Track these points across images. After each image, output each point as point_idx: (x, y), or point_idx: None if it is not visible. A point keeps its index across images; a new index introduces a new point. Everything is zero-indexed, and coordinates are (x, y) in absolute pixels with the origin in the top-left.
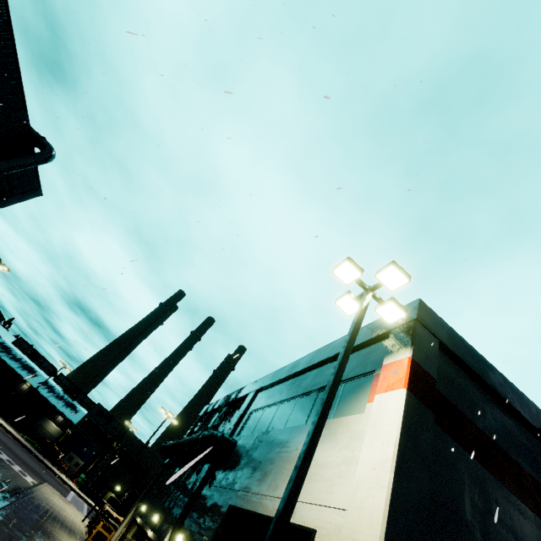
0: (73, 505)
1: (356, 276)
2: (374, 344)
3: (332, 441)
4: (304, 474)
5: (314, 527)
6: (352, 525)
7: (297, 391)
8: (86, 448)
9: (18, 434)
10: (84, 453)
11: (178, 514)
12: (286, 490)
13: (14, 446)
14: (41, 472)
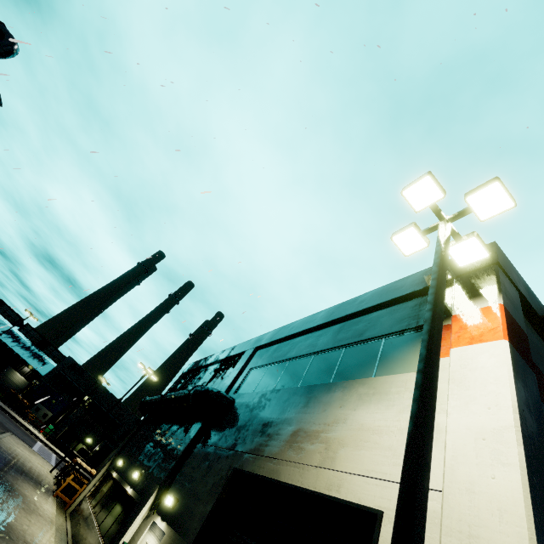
0: (39, 455)
1: (434, 199)
2: (424, 295)
3: (383, 402)
4: (430, 445)
5: (376, 507)
6: (462, 514)
7: (313, 348)
8: (55, 400)
9: None
10: (53, 405)
11: (165, 473)
12: (408, 469)
13: None
14: (4, 422)
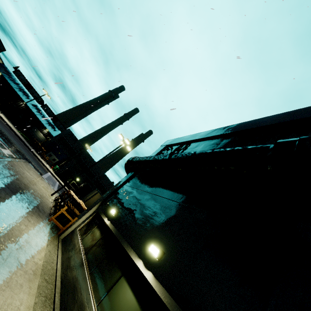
0: (46, 181)
1: None
2: None
3: None
4: None
5: None
6: None
7: None
8: (60, 152)
9: (16, 130)
10: (59, 155)
11: None
12: None
13: (6, 131)
14: (26, 154)
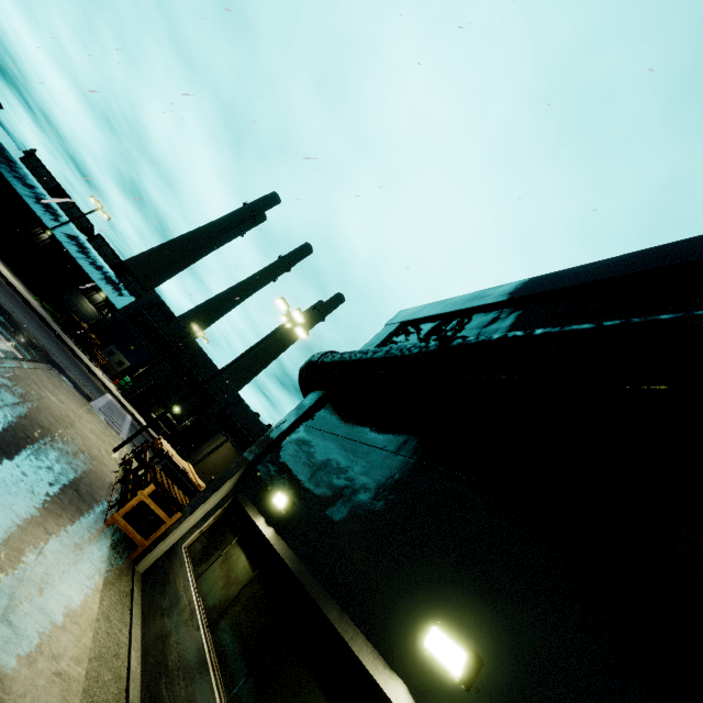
0: (100, 415)
1: None
2: None
3: None
4: None
5: None
6: None
7: None
8: (134, 346)
9: (30, 294)
10: (131, 352)
11: None
12: None
13: (4, 296)
14: (52, 351)
